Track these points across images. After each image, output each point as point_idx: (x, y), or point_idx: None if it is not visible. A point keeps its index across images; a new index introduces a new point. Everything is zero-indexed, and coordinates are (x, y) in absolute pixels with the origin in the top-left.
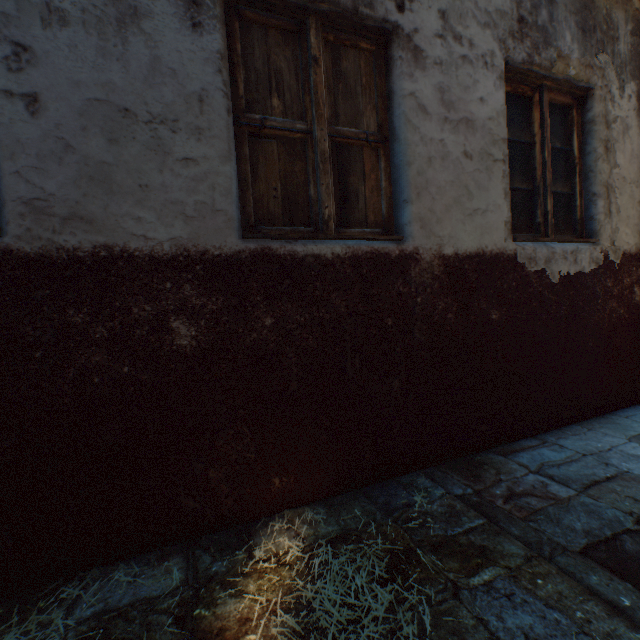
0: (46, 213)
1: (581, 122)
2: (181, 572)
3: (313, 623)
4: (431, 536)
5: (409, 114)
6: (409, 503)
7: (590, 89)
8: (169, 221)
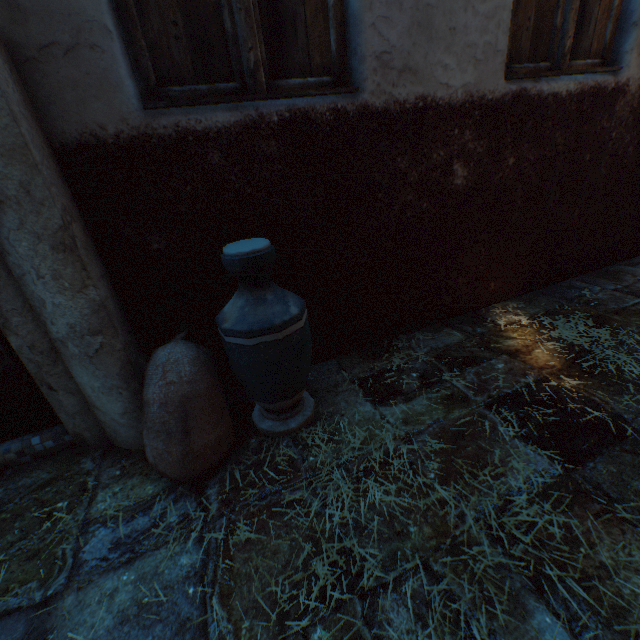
0: (388, 67)
1: None
2: (459, 334)
3: (568, 344)
4: (609, 309)
5: None
6: (579, 296)
7: None
8: (463, 67)
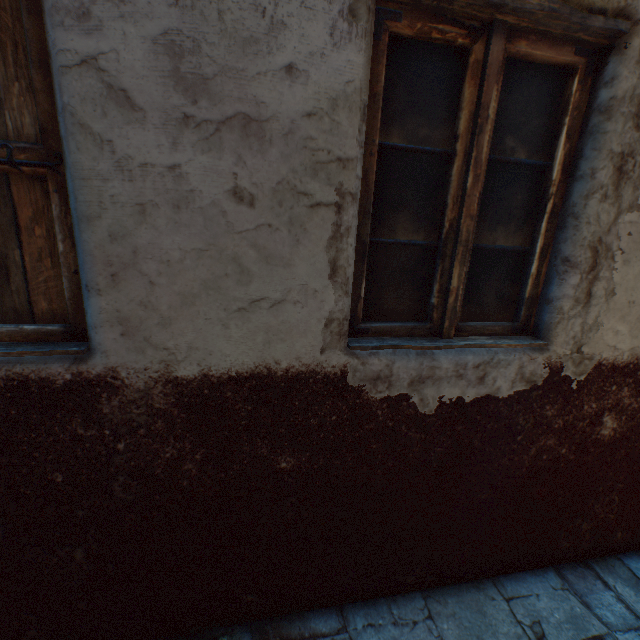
0: None
1: (587, 106)
2: None
3: None
4: None
5: (83, 110)
6: None
7: (620, 32)
8: None
